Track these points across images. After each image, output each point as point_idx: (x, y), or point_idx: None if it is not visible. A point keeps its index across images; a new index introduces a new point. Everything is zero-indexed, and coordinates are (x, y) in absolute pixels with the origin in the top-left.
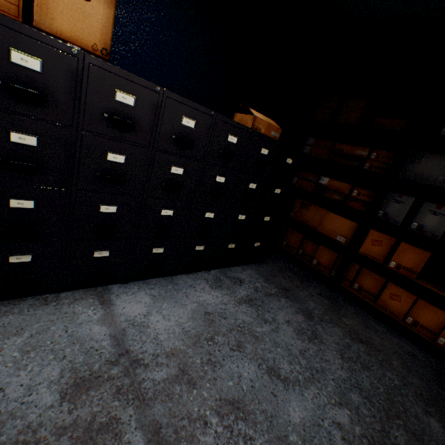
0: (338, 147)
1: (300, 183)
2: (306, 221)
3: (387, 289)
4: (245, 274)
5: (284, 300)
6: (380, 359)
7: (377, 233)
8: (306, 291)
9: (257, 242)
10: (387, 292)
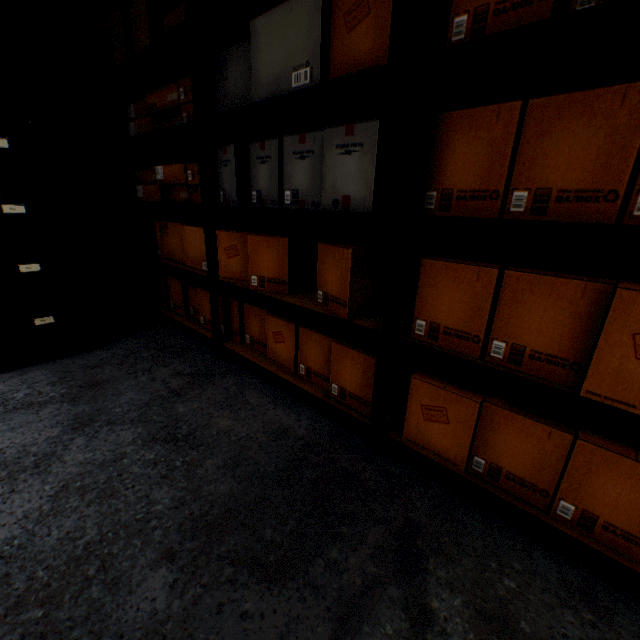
0: (150, 102)
1: (147, 193)
2: (173, 255)
3: (269, 328)
4: (13, 382)
5: (54, 408)
6: (179, 464)
7: (226, 235)
8: (148, 376)
9: (43, 316)
10: (270, 333)
